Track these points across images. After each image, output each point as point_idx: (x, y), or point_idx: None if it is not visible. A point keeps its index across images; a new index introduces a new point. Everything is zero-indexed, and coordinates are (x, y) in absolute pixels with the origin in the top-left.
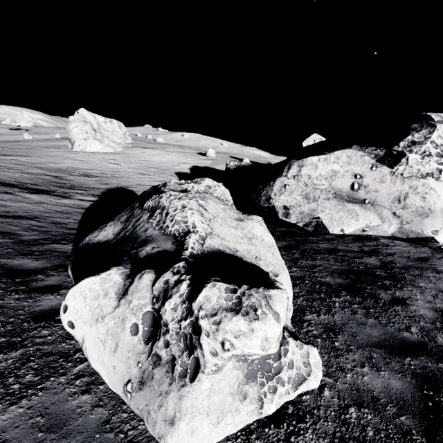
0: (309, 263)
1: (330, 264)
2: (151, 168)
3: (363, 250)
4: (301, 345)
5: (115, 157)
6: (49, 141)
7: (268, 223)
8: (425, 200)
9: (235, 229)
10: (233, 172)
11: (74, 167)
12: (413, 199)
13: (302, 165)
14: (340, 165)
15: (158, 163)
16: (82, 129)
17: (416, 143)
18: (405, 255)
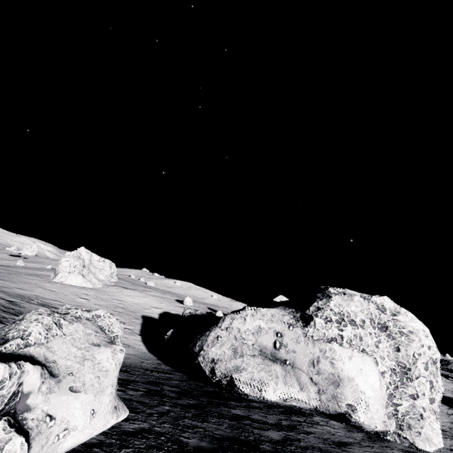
0: (193, 423)
1: (217, 428)
2: (120, 308)
3: (279, 423)
4: (10, 431)
5: (90, 292)
6: (37, 270)
7: (202, 382)
8: (334, 366)
9: (79, 349)
10: (187, 319)
11: (39, 295)
12: (324, 364)
13: (234, 317)
14: (265, 321)
15: (129, 304)
16: (71, 263)
17: (320, 309)
18: (325, 436)
